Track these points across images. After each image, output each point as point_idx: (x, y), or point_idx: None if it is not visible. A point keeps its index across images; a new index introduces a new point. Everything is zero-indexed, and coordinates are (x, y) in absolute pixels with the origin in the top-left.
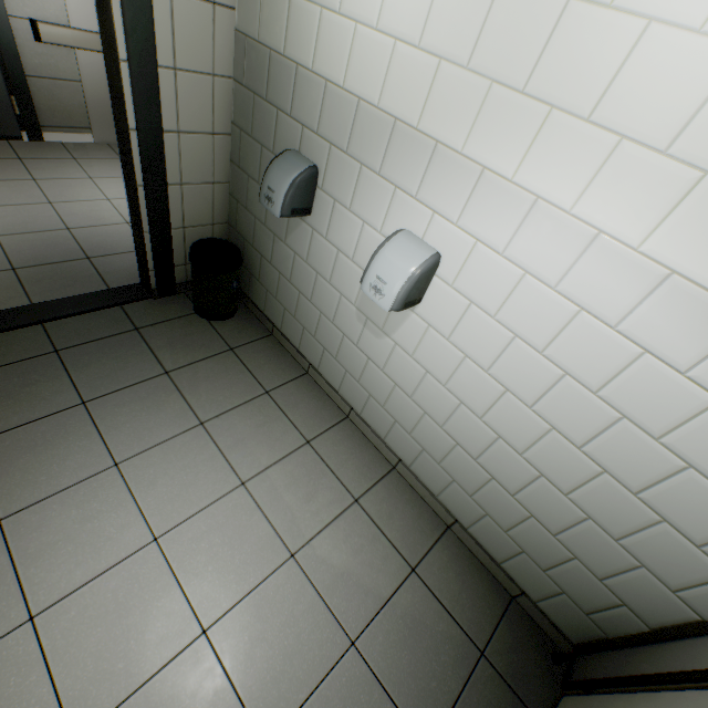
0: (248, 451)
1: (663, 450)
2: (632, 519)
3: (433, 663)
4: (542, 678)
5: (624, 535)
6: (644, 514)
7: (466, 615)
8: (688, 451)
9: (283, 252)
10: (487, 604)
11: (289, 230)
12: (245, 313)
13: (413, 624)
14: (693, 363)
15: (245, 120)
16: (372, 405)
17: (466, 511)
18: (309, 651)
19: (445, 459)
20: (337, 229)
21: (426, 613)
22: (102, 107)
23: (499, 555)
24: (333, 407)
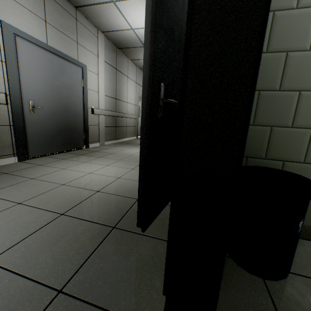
0: None
1: None
2: None
3: None
4: None
5: None
6: None
7: None
8: None
9: None
10: None
11: None
12: None
13: None
14: None
15: None
16: None
17: None
18: None
19: None
20: None
21: None
22: (102, 132)
23: None
24: None
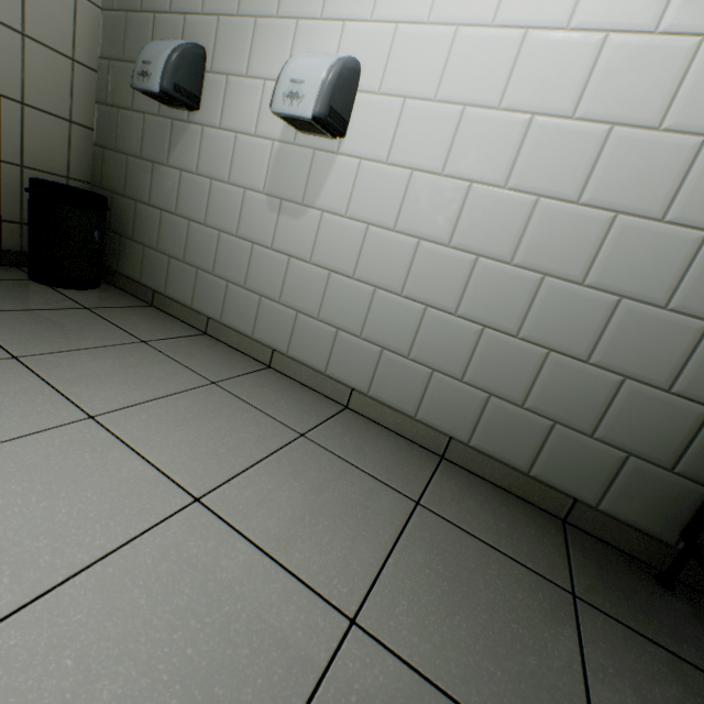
0: (105, 387)
1: (670, 138)
2: (672, 259)
3: (512, 625)
4: (671, 613)
5: (672, 292)
6: (683, 242)
7: (520, 549)
8: (697, 120)
9: (166, 179)
10: (539, 532)
11: (172, 146)
12: (111, 289)
13: (450, 572)
14: (659, 15)
15: (115, 46)
16: (302, 326)
17: (460, 412)
18: (253, 657)
19: (415, 343)
20: (234, 108)
21: (463, 554)
22: None
23: (524, 457)
24: (247, 359)
